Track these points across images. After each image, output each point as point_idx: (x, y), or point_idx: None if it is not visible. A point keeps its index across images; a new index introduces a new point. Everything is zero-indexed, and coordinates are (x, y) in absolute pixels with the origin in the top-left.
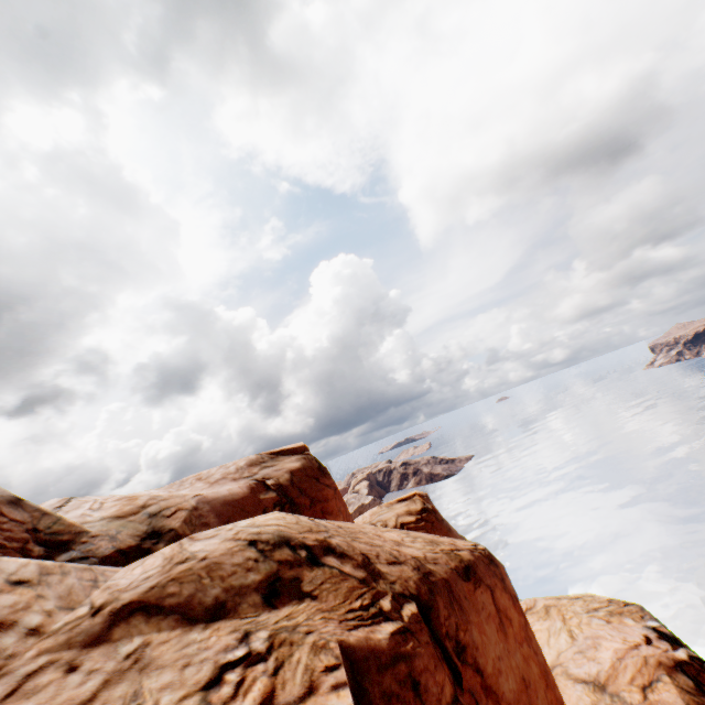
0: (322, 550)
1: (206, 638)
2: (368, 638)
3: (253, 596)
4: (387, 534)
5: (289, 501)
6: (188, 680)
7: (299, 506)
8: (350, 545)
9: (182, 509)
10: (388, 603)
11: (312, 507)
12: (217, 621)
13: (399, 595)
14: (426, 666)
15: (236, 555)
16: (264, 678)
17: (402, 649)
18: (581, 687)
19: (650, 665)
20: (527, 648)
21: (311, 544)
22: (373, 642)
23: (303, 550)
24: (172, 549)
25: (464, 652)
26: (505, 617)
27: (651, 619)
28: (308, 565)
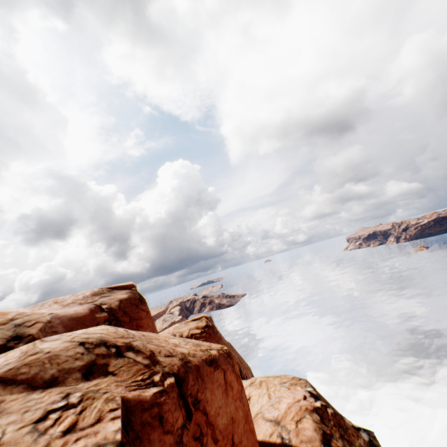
0: (126, 348)
1: (42, 397)
2: (140, 395)
3: (77, 374)
4: (171, 340)
5: (115, 319)
6: (26, 418)
7: (121, 322)
8: (145, 346)
9: (40, 322)
10: (158, 377)
11: (130, 323)
12: (51, 388)
13: (166, 373)
14: (170, 409)
15: (70, 351)
16: (73, 415)
17: (158, 400)
18: (268, 424)
19: (302, 410)
20: (239, 402)
21: (120, 345)
22: (142, 397)
23: (114, 348)
24: (28, 346)
25: (199, 404)
26: (229, 386)
27: (309, 387)
28: (115, 357)
